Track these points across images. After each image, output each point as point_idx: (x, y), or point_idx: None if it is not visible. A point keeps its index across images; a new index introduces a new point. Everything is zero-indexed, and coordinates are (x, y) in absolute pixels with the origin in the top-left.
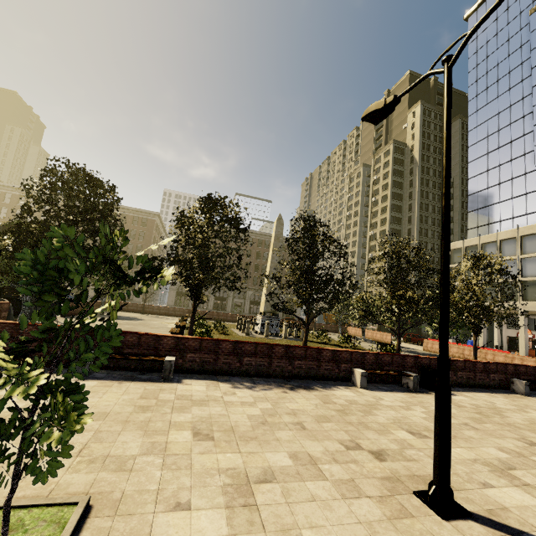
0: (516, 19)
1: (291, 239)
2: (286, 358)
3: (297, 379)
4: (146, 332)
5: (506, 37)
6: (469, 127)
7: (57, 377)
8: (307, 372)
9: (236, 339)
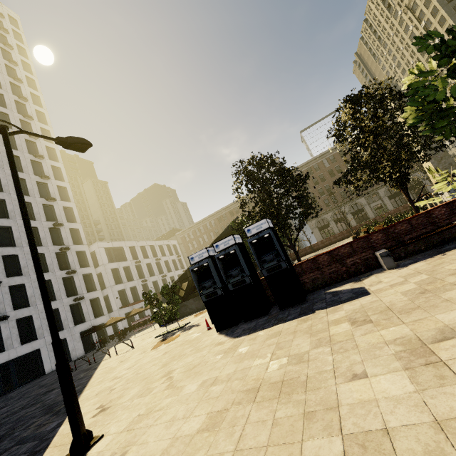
0: None
1: None
2: None
3: None
4: None
5: None
6: None
7: (379, 275)
8: None
9: None
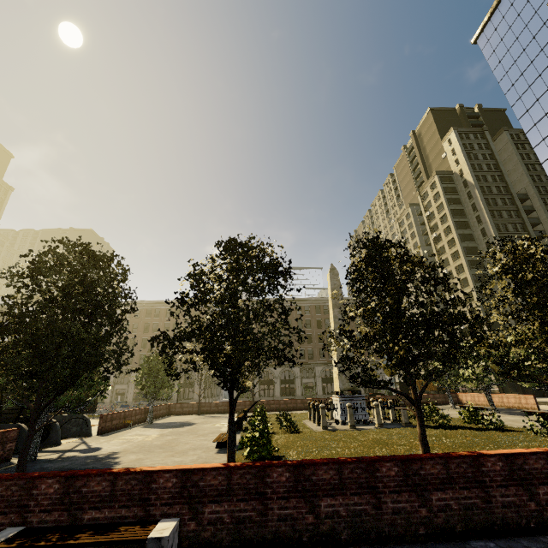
0: (533, 18)
1: (352, 275)
2: (410, 489)
3: (449, 541)
4: (187, 444)
5: (529, 36)
6: (525, 129)
7: None
8: (466, 518)
9: (309, 439)
